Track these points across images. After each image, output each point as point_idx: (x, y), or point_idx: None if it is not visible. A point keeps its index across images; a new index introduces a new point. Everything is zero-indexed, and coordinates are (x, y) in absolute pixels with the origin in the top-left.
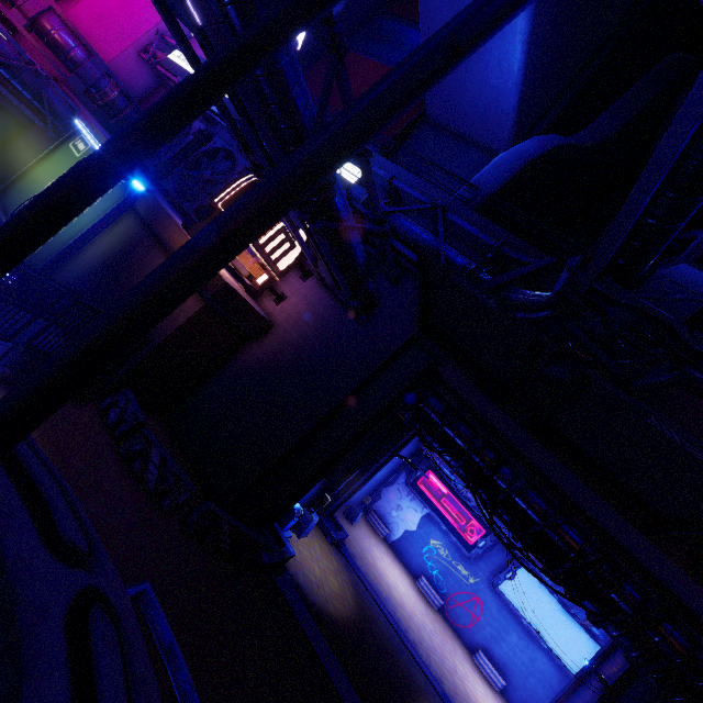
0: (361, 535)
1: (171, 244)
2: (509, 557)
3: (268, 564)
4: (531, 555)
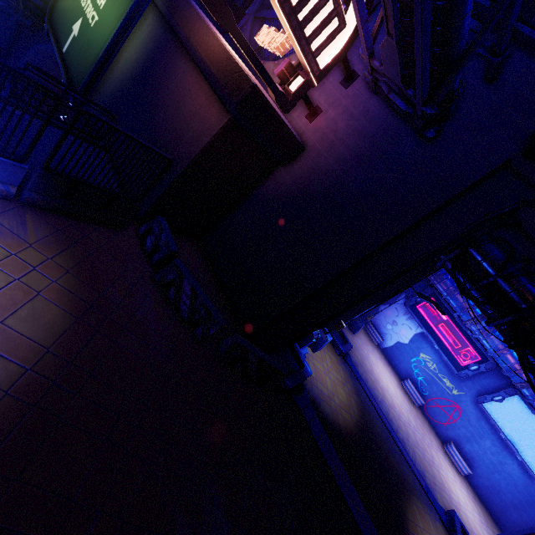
0: (361, 343)
1: (191, 40)
2: (499, 383)
3: (290, 388)
4: (532, 392)
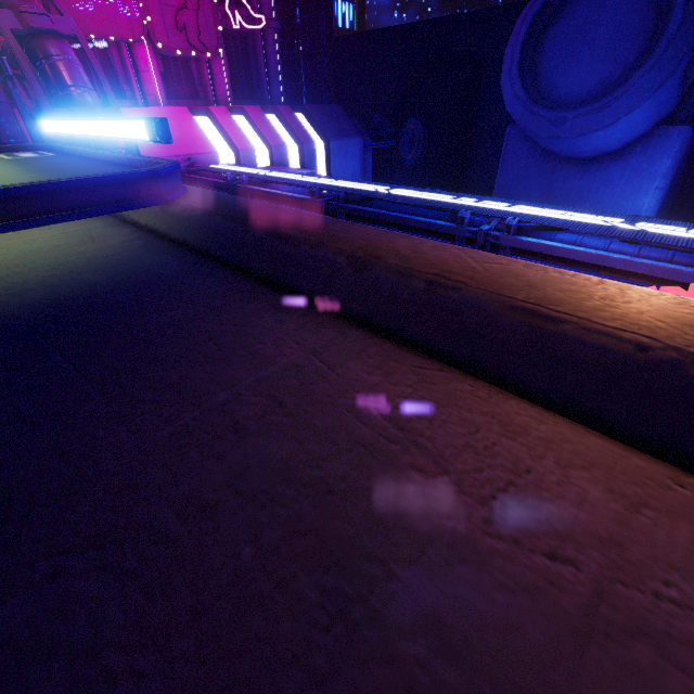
0: None
1: (397, 261)
2: None
3: None
4: None
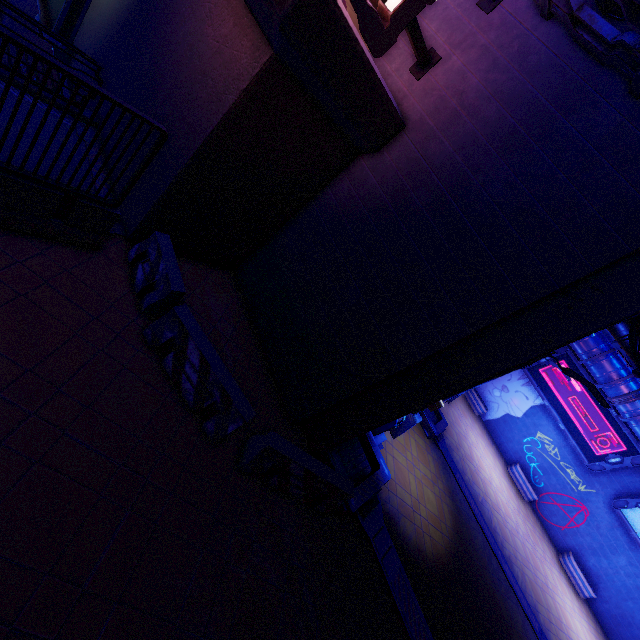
0: (457, 415)
1: None
2: None
3: (355, 509)
4: None
